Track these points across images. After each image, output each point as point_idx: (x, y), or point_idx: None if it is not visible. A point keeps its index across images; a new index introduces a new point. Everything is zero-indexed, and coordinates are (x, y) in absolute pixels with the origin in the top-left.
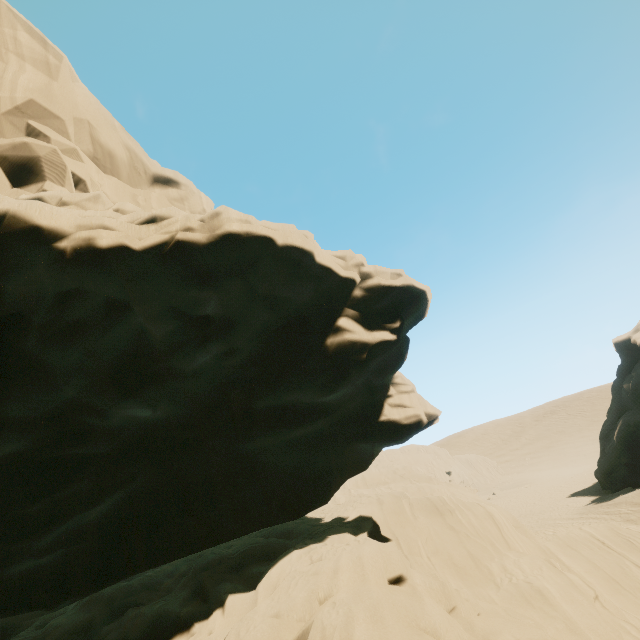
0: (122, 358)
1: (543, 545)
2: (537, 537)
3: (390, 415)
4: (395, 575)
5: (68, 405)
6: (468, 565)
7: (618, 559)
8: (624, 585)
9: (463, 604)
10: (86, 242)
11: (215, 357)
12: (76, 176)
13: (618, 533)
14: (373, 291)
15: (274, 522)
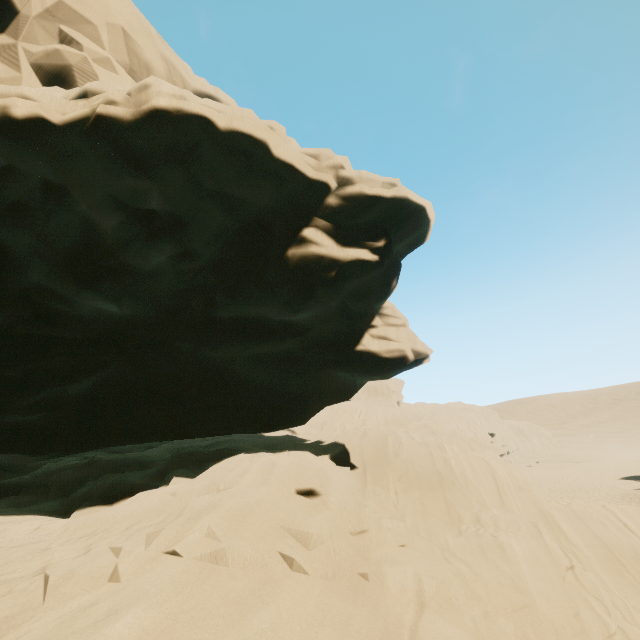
0: (75, 248)
1: (547, 511)
2: (546, 504)
3: (369, 346)
4: (305, 487)
5: (34, 288)
6: (439, 508)
7: (635, 543)
8: (630, 569)
9: (379, 531)
10: (1, 111)
11: (171, 258)
12: None
13: None
14: (353, 201)
15: (246, 431)
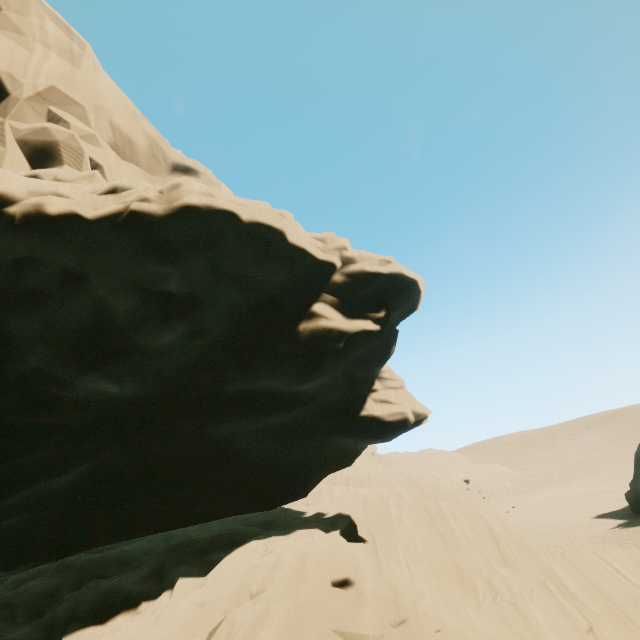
0: (84, 330)
1: (546, 566)
2: (542, 556)
3: (372, 410)
4: (340, 577)
5: (31, 374)
6: (451, 577)
7: (632, 590)
8: (634, 620)
9: (417, 618)
10: (35, 208)
11: (182, 336)
12: (94, 161)
13: (638, 562)
14: (356, 277)
15: (246, 510)
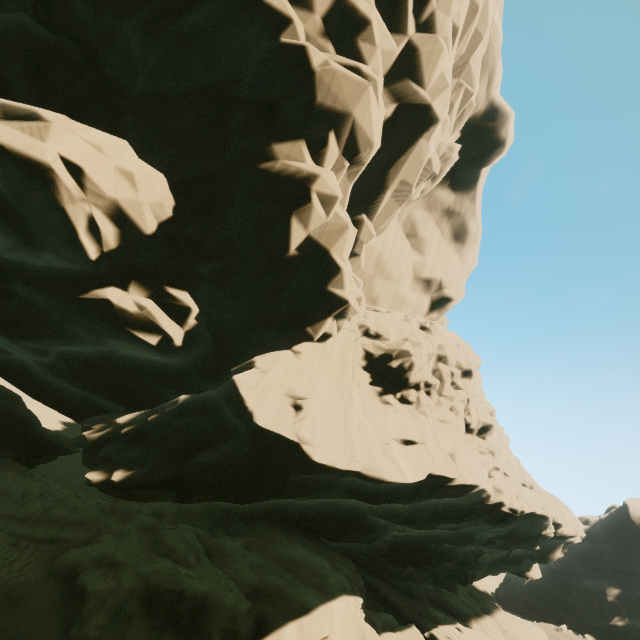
0: None
1: None
2: None
3: (532, 572)
4: None
5: None
6: None
7: None
8: None
9: None
10: (563, 532)
11: None
12: None
13: None
14: (571, 539)
15: None
